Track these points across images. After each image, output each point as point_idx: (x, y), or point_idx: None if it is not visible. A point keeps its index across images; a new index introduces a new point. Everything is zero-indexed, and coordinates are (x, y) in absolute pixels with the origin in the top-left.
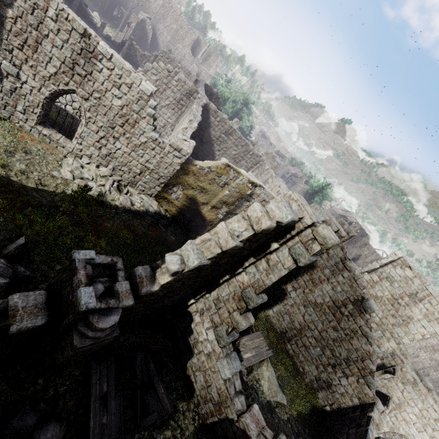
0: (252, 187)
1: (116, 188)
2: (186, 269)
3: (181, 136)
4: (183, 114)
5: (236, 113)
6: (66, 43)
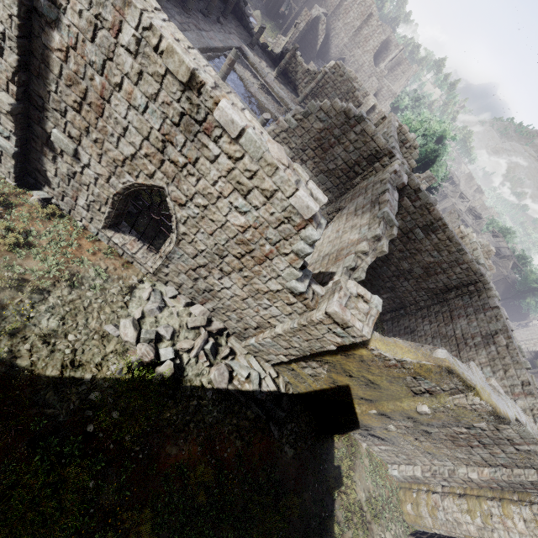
0: (493, 421)
1: (210, 352)
2: None
3: (354, 289)
4: (355, 190)
5: (426, 156)
6: (154, 101)
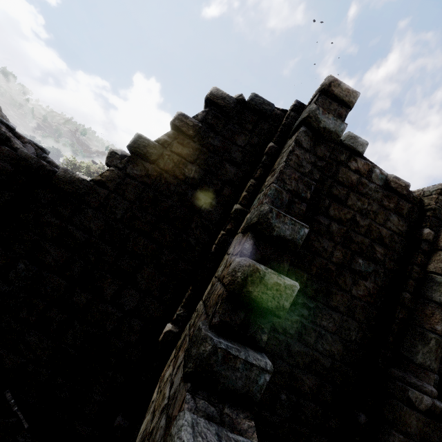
0: None
1: None
2: (128, 157)
3: None
4: None
5: None
6: None
